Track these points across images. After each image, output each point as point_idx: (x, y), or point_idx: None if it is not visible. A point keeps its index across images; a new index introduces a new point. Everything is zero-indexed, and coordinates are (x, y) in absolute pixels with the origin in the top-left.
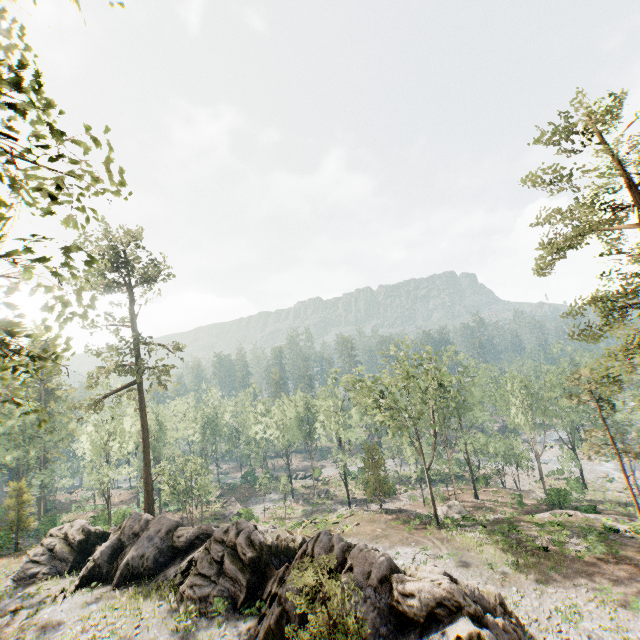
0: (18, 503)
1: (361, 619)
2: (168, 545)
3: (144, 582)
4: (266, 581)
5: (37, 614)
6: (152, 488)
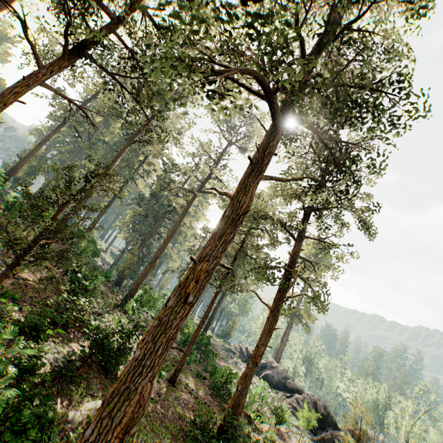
0: (231, 325)
1: (373, 442)
2: (283, 382)
3: (269, 387)
4: (325, 429)
5: (236, 363)
6: (278, 359)
